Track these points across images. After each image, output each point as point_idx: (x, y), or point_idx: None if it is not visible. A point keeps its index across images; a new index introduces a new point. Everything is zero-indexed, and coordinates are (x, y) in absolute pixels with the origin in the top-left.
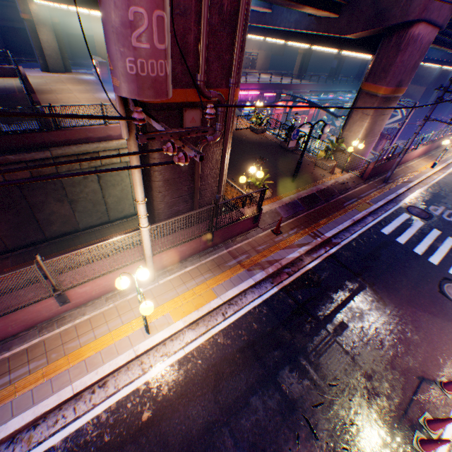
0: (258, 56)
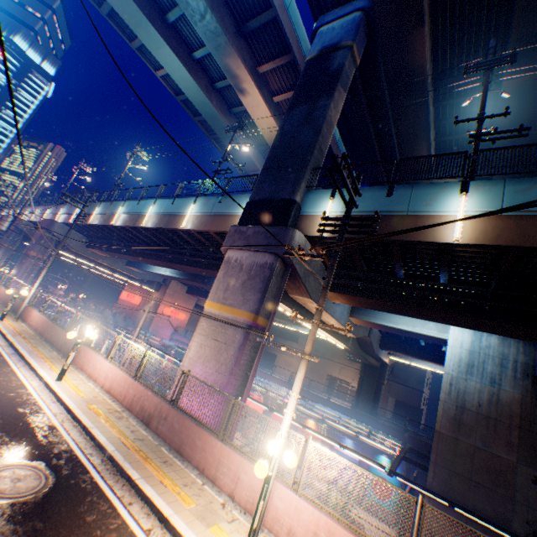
0: None
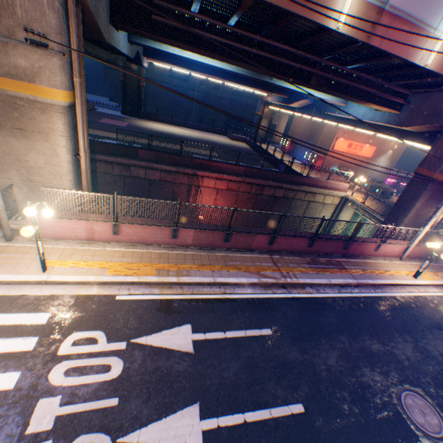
0: None
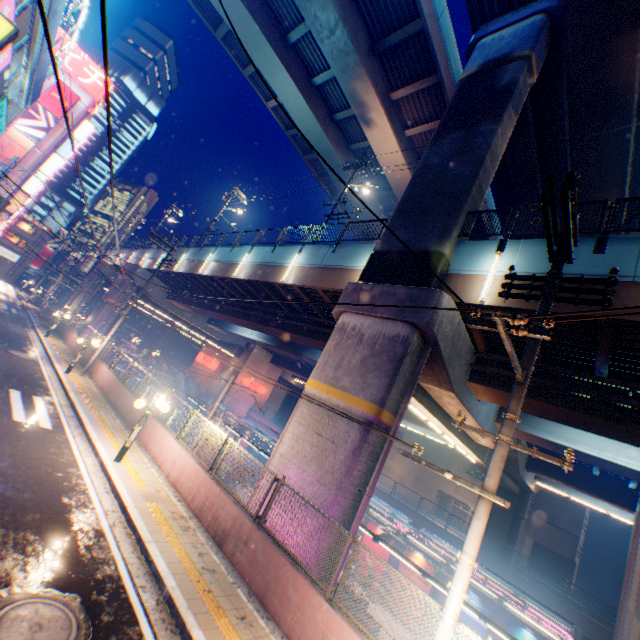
0: None
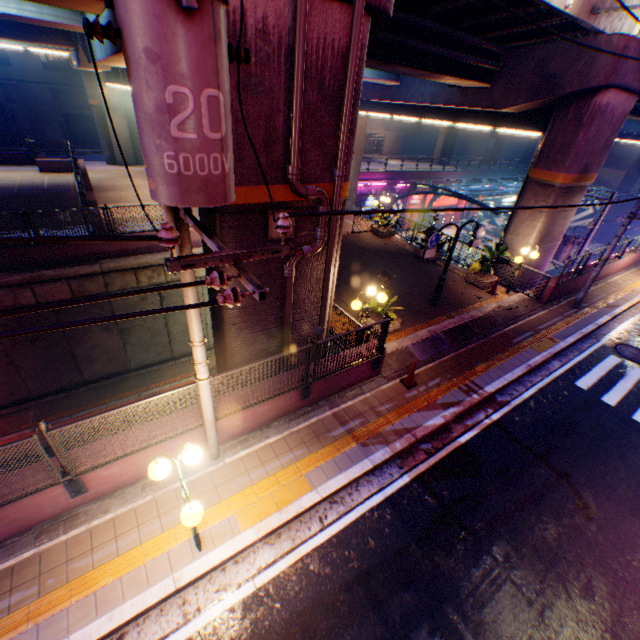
0: (385, 138)
